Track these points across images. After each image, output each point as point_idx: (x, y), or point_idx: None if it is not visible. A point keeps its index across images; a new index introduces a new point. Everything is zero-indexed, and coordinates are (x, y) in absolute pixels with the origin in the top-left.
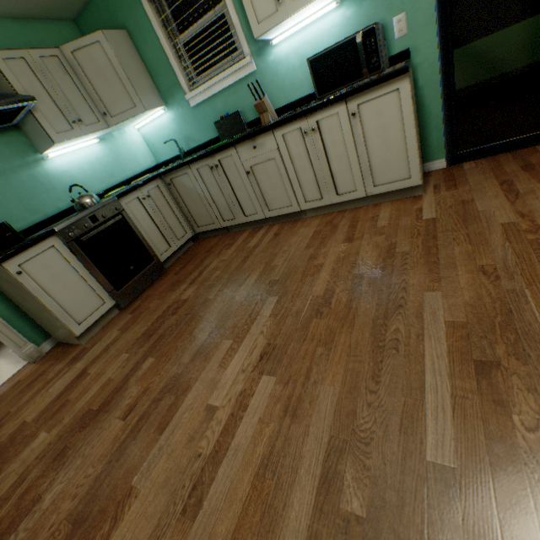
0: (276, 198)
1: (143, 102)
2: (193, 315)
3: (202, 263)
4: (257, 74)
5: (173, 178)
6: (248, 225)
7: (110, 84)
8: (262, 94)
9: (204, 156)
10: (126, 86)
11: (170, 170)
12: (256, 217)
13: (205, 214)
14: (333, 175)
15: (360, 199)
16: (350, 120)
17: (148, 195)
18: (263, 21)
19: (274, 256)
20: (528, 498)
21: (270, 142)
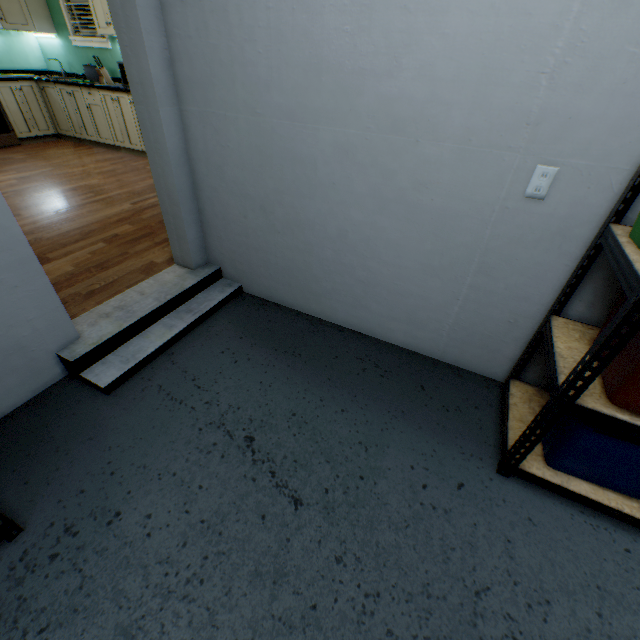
0: (104, 132)
1: (36, 25)
2: (12, 164)
3: (45, 150)
4: (113, 52)
5: (46, 87)
6: (93, 144)
7: (11, 2)
8: (102, 66)
9: (63, 84)
10: (24, 9)
11: (43, 81)
12: (94, 139)
13: (65, 123)
14: (129, 132)
15: (145, 153)
16: (131, 105)
17: (21, 89)
18: (102, 29)
19: (79, 159)
20: (43, 199)
21: (98, 96)
